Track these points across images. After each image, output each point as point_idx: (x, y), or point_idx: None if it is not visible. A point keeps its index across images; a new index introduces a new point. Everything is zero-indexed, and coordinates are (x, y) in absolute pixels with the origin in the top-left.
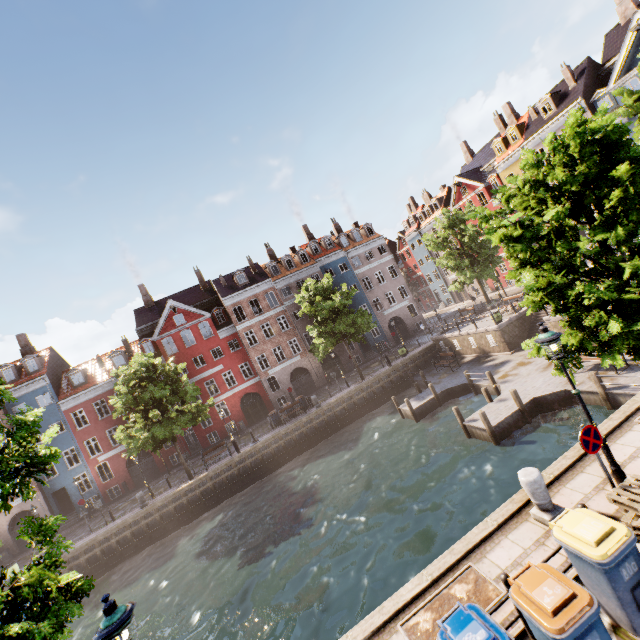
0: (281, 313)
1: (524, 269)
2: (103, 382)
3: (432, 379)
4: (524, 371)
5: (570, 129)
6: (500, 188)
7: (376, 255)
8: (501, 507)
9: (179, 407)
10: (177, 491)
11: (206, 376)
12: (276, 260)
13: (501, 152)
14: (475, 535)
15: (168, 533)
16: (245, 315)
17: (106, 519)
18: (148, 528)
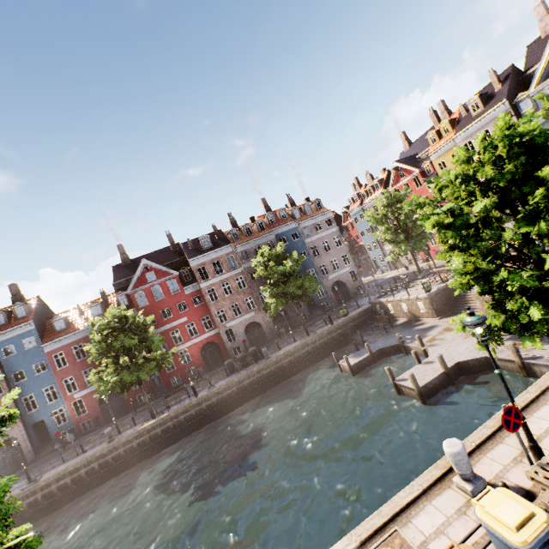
0: (239, 274)
1: (453, 252)
2: (82, 329)
3: (368, 338)
4: (449, 336)
5: (499, 131)
6: (434, 179)
7: (324, 227)
8: (426, 472)
9: (146, 354)
10: (141, 429)
11: (172, 326)
12: (237, 228)
13: (435, 142)
14: (402, 498)
15: (131, 466)
16: (208, 275)
17: (78, 450)
18: (113, 461)
